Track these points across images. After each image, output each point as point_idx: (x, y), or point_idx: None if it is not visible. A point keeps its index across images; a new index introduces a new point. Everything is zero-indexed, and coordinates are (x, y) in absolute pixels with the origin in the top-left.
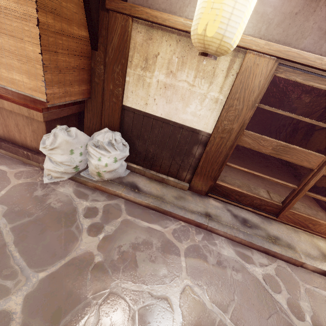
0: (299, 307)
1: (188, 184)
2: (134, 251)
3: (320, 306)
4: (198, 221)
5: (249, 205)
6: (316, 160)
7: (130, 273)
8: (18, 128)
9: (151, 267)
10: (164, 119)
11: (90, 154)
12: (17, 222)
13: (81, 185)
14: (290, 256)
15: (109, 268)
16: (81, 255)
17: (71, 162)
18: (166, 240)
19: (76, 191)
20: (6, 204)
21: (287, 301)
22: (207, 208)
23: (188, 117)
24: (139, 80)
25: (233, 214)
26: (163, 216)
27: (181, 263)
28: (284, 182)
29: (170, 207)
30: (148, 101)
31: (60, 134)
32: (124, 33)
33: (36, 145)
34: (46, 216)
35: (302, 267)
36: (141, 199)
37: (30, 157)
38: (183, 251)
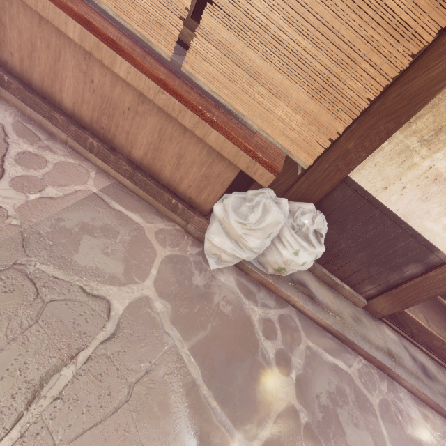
0: None
1: (365, 300)
2: (333, 406)
3: None
4: (386, 364)
5: (424, 343)
6: None
7: (341, 445)
8: (178, 160)
9: (357, 435)
10: (397, 217)
11: (284, 240)
12: (193, 339)
13: (241, 273)
14: None
15: (319, 436)
16: (285, 410)
17: (260, 248)
18: (357, 388)
19: (240, 284)
20: (166, 298)
21: None
22: (387, 342)
23: (435, 228)
24: (402, 153)
25: (411, 355)
26: (341, 346)
27: (381, 430)
28: (433, 303)
29: (354, 335)
30: (391, 186)
31: (276, 210)
32: (440, 80)
33: (194, 195)
34: (222, 330)
35: None
36: (322, 316)
37: (178, 209)
38: (377, 409)
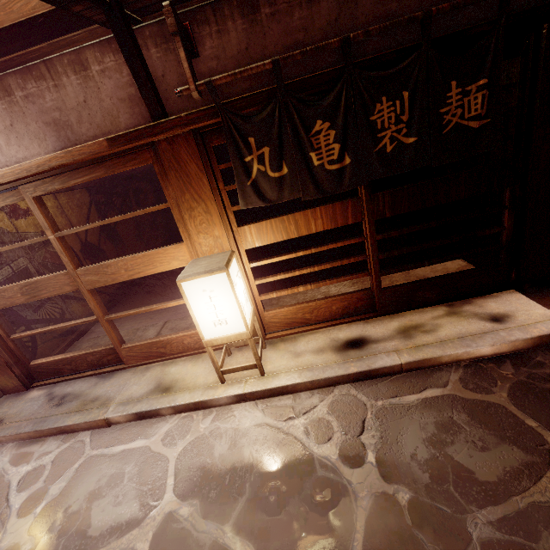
0: (42, 496)
1: None
2: None
3: (85, 476)
4: None
5: (91, 367)
6: (71, 278)
7: None
8: None
9: None
10: None
11: None
12: None
13: None
14: (86, 420)
15: None
16: None
17: None
18: None
19: None
20: None
21: (29, 496)
22: (10, 410)
23: None
24: None
25: (50, 397)
26: None
27: None
28: None
29: None
30: None
31: None
32: None
33: None
34: None
35: (115, 423)
36: None
37: None
38: None
